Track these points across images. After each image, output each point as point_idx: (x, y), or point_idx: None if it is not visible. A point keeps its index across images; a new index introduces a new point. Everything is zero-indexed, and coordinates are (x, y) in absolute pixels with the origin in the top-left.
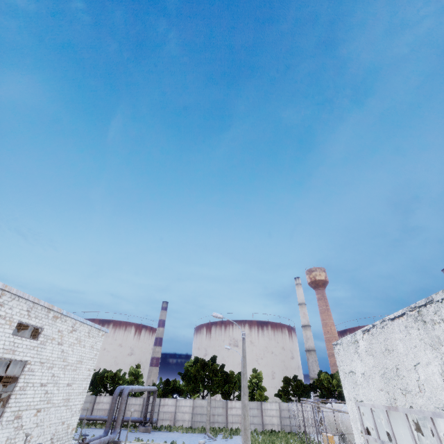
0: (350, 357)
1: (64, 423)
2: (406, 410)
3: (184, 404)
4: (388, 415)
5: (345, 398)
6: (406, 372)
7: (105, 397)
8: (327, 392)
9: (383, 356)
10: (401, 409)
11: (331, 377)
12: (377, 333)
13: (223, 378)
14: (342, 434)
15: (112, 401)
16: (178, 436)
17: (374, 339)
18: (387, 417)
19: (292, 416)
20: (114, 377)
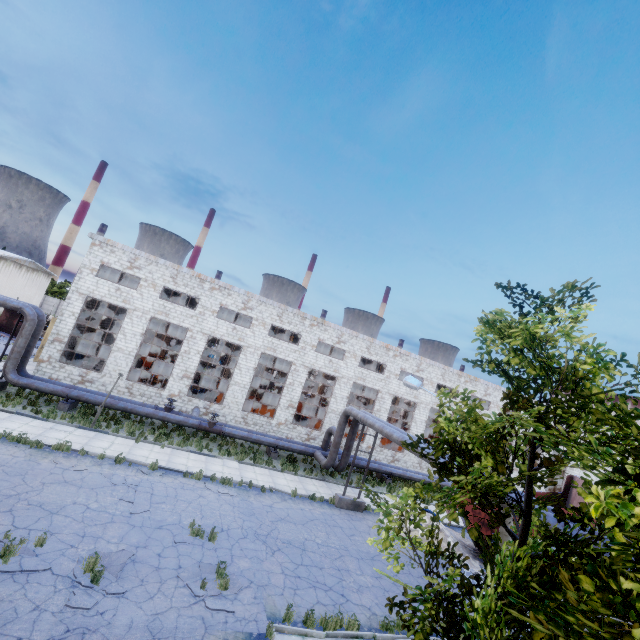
0: None
1: None
2: None
3: None
4: None
5: None
6: None
7: None
8: None
9: None
10: None
11: None
12: None
13: None
14: None
15: None
16: None
17: None
18: None
19: None
20: None
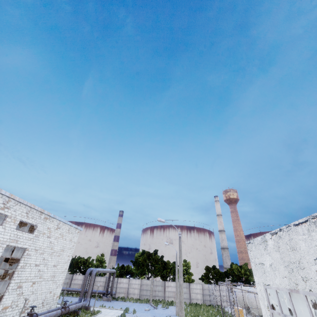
0: (260, 253)
1: (51, 292)
2: (305, 292)
3: (135, 282)
4: (290, 296)
5: (255, 282)
6: (307, 265)
7: (79, 276)
8: (236, 278)
9: (288, 252)
10: (301, 292)
11: (240, 267)
12: (283, 235)
13: (162, 265)
14: (247, 308)
15: (85, 278)
16: (130, 304)
17: (280, 239)
18: (289, 297)
19: (211, 294)
20: (86, 262)
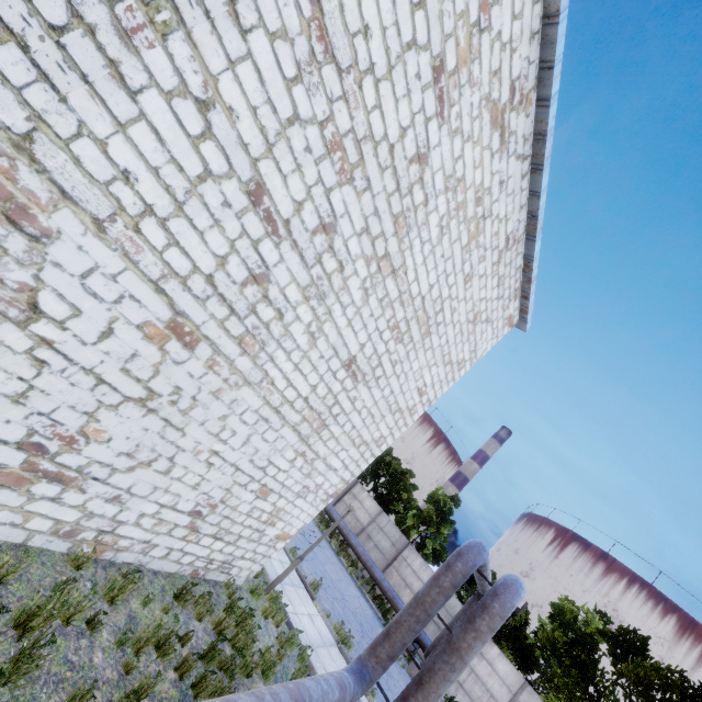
0: None
1: (267, 495)
2: None
3: None
4: None
5: None
6: None
7: (370, 499)
8: None
9: None
10: None
11: None
12: None
13: None
14: None
15: (440, 576)
16: None
17: None
18: None
19: None
20: (399, 476)
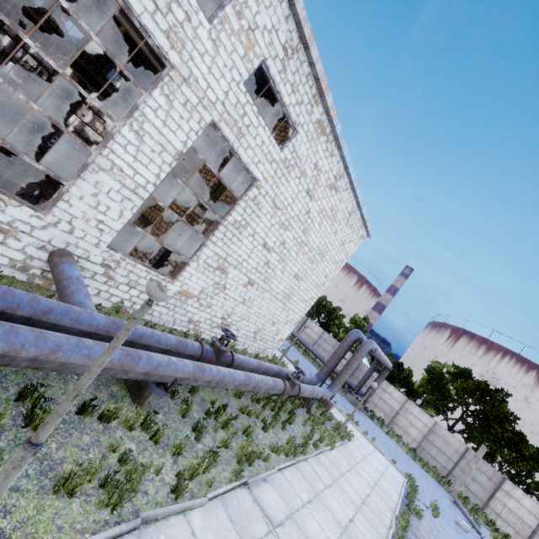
0: None
1: (274, 325)
2: None
3: (417, 414)
4: None
5: None
6: None
7: (316, 326)
8: None
9: None
10: None
11: None
12: None
13: (510, 437)
14: None
15: (342, 343)
16: (402, 456)
17: None
18: None
19: None
20: (332, 311)
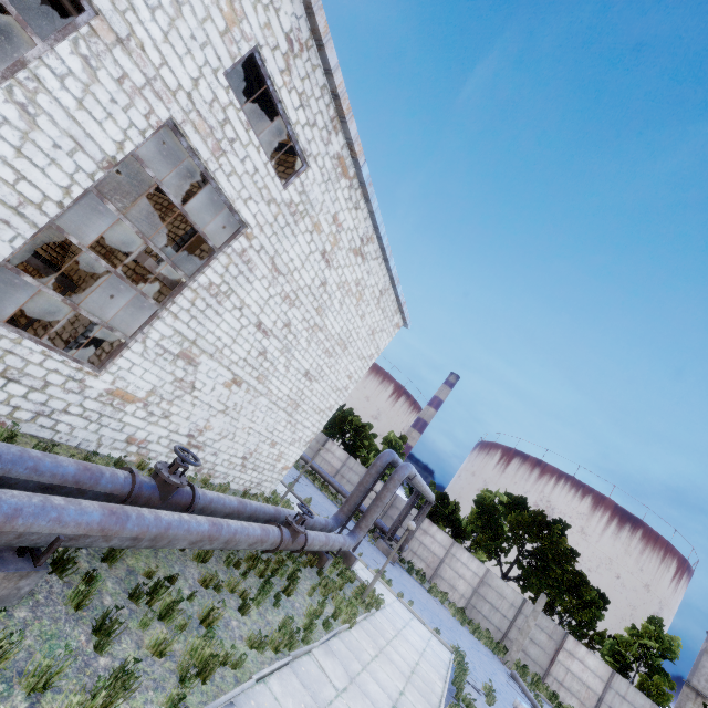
0: None
1: (275, 446)
2: None
3: (466, 561)
4: None
5: None
6: None
7: (339, 450)
8: None
9: None
10: None
11: None
12: None
13: (571, 579)
14: None
15: (370, 469)
16: (448, 620)
17: None
18: None
19: None
20: (361, 429)
